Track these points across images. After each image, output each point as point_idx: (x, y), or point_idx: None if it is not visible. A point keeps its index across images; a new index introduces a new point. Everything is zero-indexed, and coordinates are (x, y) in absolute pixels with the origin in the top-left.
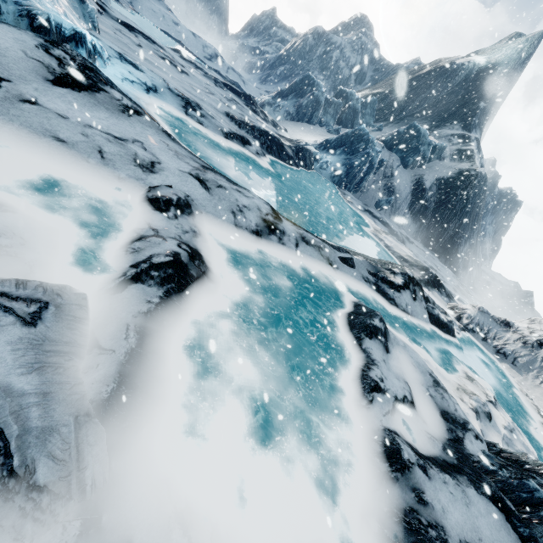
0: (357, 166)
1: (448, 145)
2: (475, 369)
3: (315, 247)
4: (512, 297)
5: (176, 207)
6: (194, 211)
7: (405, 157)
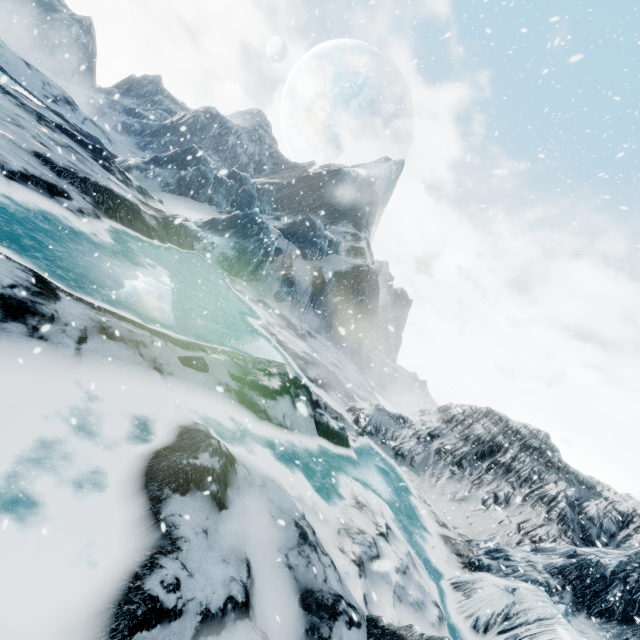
0: (251, 252)
1: (343, 241)
2: (373, 484)
3: (129, 342)
4: (411, 388)
5: None
6: None
7: (303, 248)
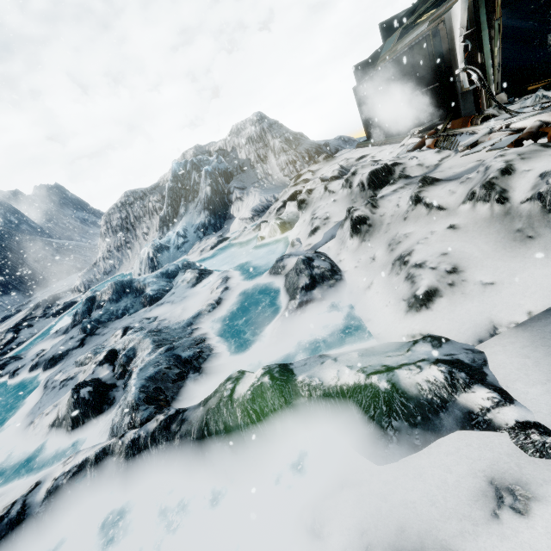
0: None
1: None
2: None
3: None
4: None
5: None
6: None
7: None
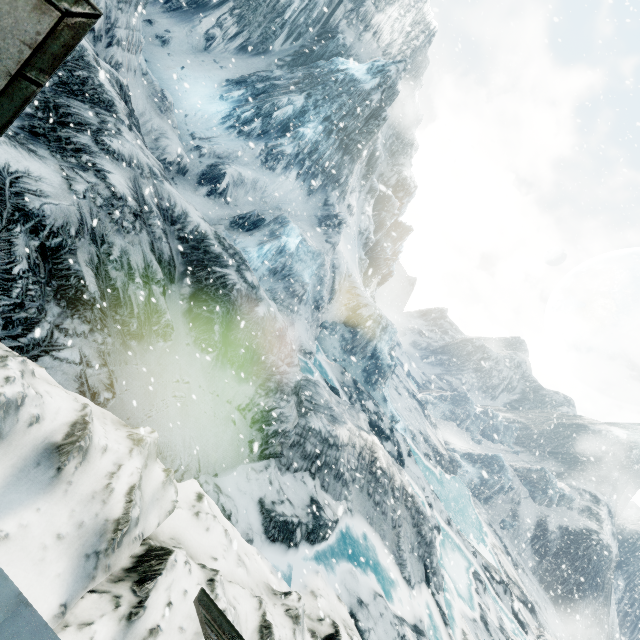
0: (490, 484)
1: (578, 498)
2: None
3: (462, 537)
4: None
5: (431, 506)
6: (433, 508)
7: (533, 491)
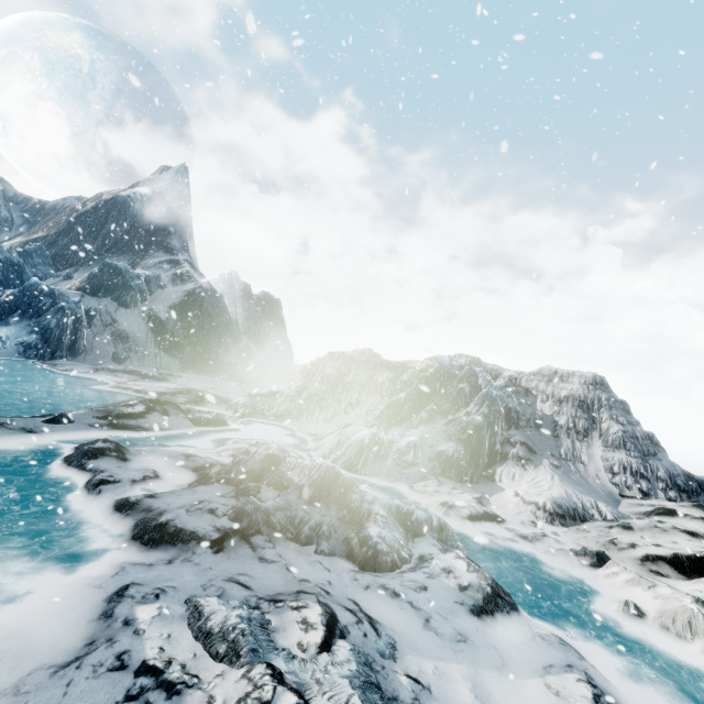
0: (56, 327)
1: (162, 273)
2: (257, 438)
3: None
4: None
5: None
6: None
7: (119, 297)
